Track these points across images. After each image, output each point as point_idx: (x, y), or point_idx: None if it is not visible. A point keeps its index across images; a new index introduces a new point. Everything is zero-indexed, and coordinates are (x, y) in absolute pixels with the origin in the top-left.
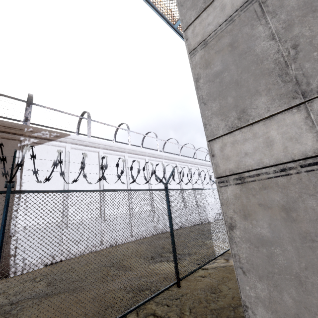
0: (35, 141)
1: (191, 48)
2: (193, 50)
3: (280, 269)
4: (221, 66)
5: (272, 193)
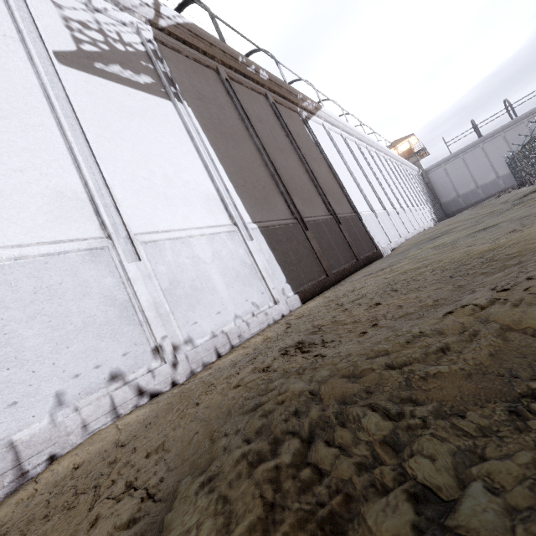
0: (305, 115)
1: None
2: None
3: None
4: None
5: None
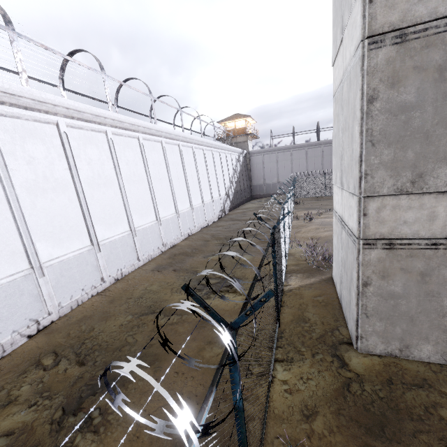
0: None
1: (374, 27)
2: (377, 34)
3: (400, 313)
4: (415, 98)
5: (416, 261)
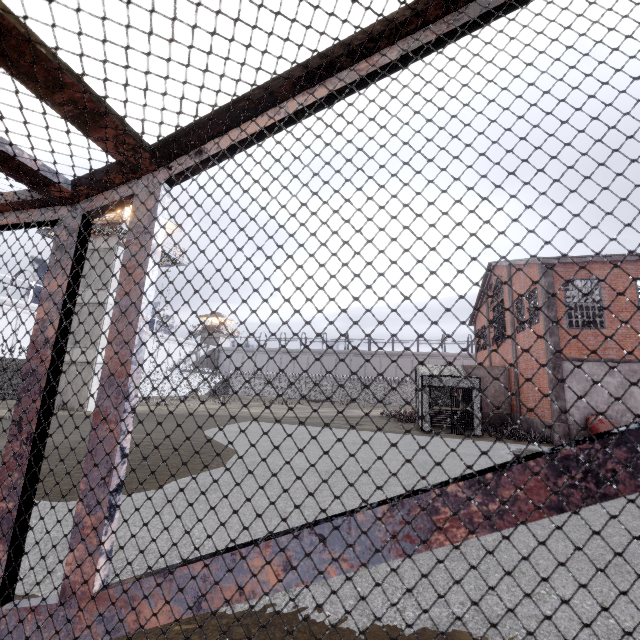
0: None
1: None
2: None
3: None
4: None
5: None
